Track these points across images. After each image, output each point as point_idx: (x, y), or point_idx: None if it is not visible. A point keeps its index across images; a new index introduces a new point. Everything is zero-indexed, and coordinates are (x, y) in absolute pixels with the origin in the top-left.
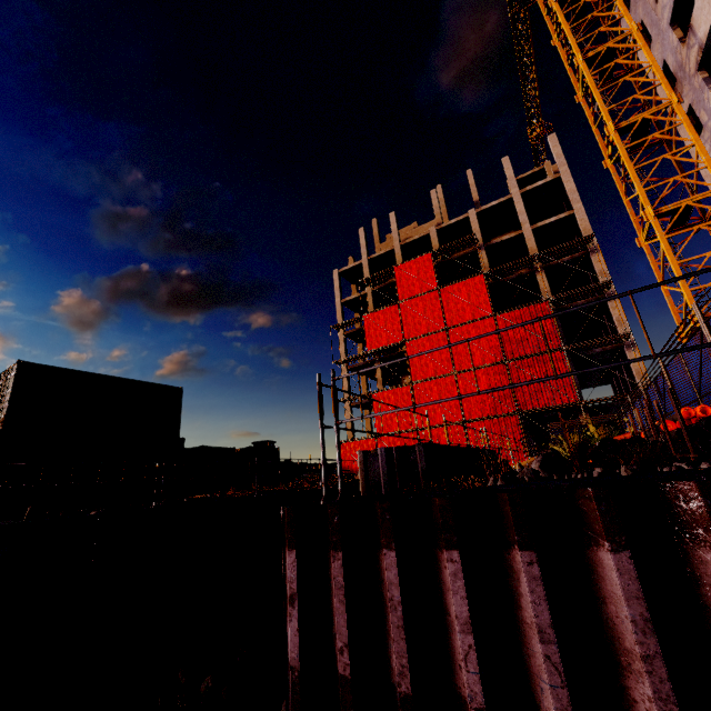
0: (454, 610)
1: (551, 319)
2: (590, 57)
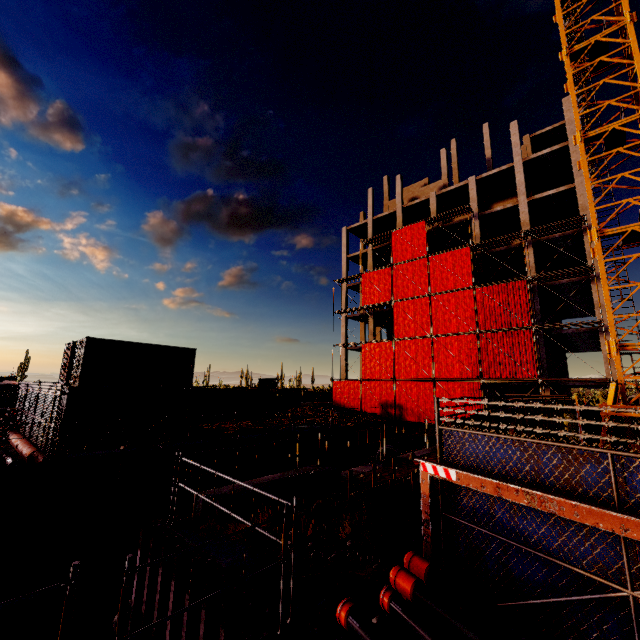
0: (169, 605)
1: (531, 295)
2: (576, 51)
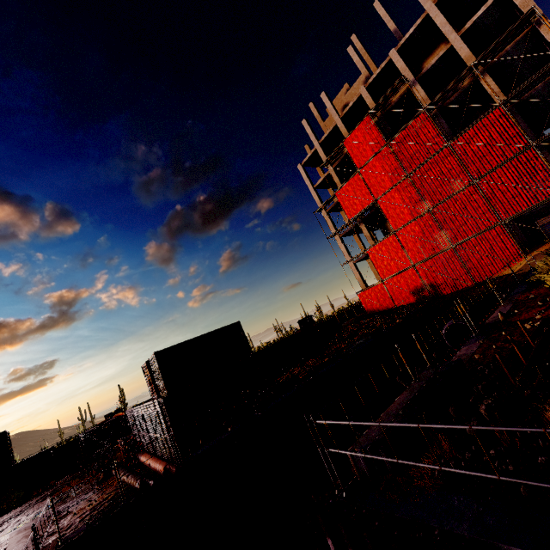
0: None
1: (510, 119)
2: None
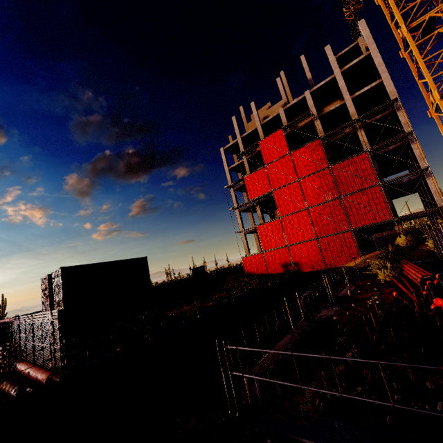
0: None
1: (370, 162)
2: None
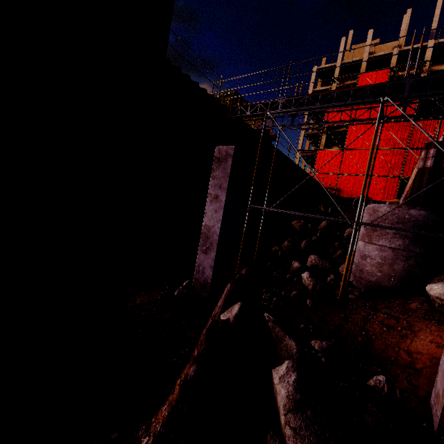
0: None
1: None
2: None
